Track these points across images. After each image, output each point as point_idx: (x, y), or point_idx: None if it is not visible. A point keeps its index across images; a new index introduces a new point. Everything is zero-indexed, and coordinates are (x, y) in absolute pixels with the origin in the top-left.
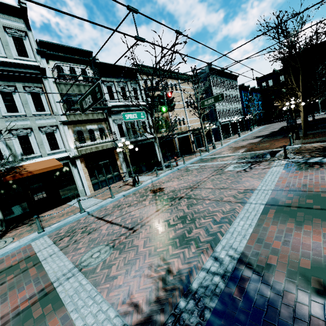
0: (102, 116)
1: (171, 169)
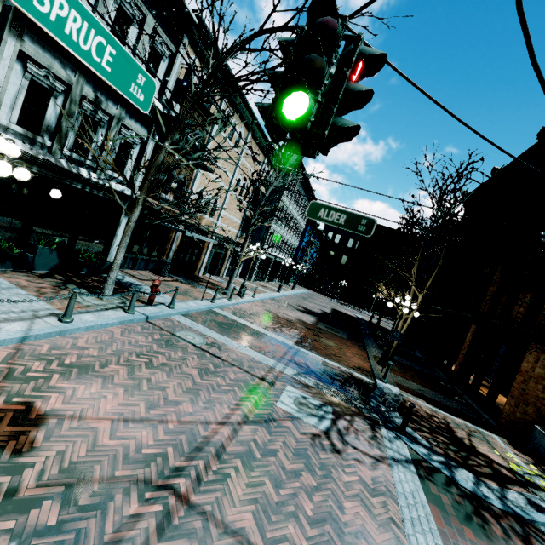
0: None
1: (129, 310)
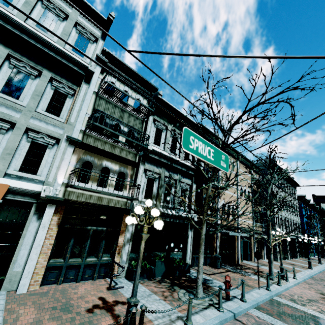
0: (132, 158)
1: (220, 308)
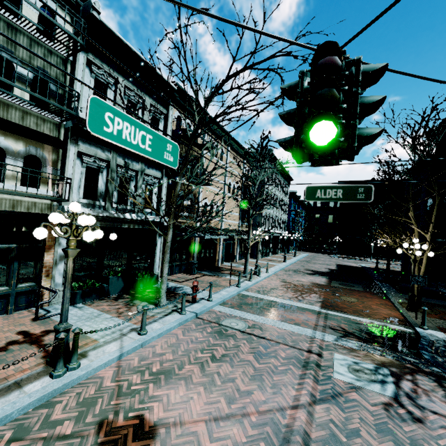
0: (52, 132)
1: (182, 312)
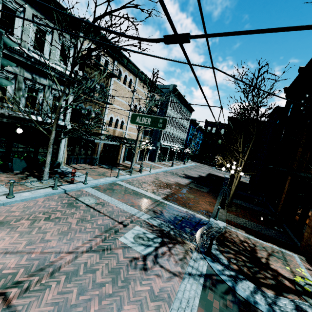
0: None
1: (54, 188)
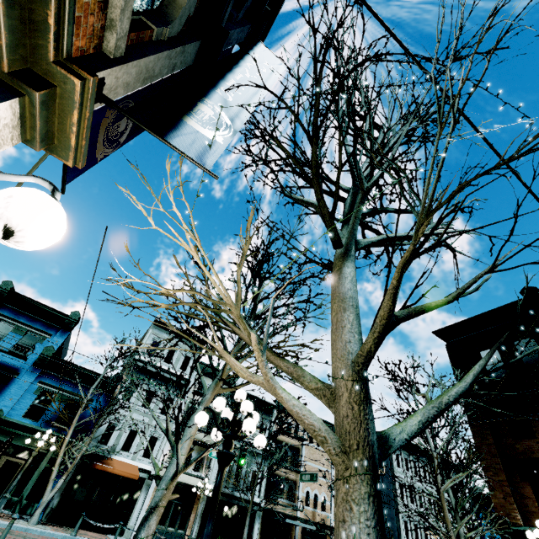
0: (210, 442)
1: None
